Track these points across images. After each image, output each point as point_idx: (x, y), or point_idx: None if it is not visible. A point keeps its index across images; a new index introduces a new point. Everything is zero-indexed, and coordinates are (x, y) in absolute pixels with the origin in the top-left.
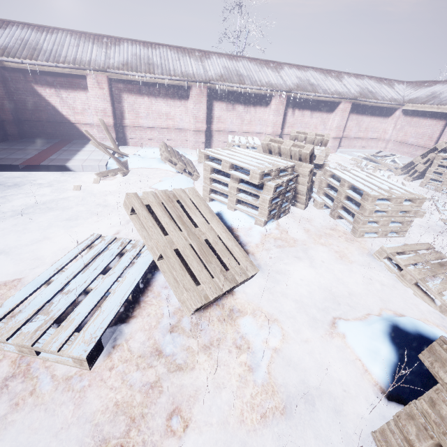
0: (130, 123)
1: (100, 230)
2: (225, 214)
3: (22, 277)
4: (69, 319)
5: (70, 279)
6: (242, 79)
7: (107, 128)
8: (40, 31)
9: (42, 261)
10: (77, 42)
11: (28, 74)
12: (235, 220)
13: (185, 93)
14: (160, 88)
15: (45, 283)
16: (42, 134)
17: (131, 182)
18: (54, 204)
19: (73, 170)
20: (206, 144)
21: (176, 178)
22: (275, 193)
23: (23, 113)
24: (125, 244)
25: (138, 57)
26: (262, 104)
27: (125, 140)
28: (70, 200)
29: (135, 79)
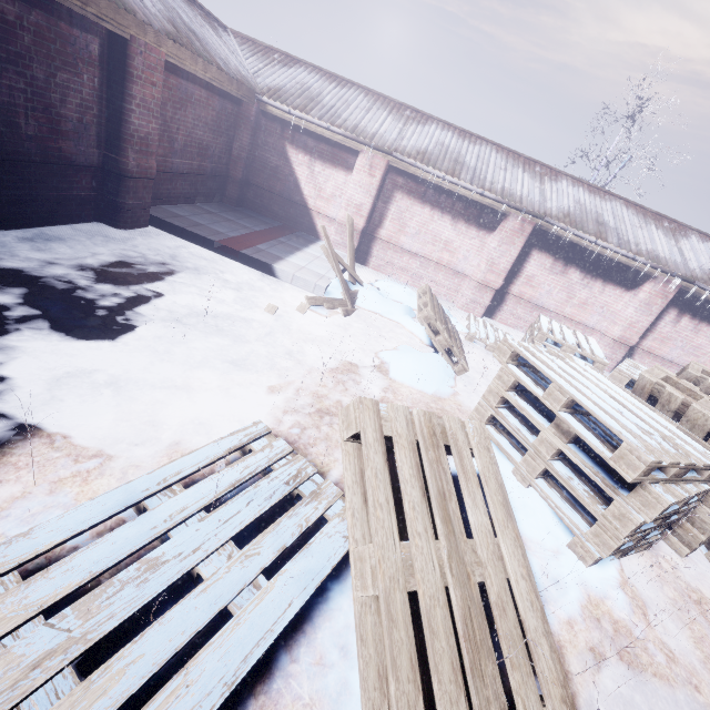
0: (386, 237)
1: (272, 408)
2: (507, 485)
3: (109, 456)
4: (113, 666)
5: (175, 524)
6: (604, 232)
7: (352, 233)
8: (330, 80)
9: (157, 429)
10: (370, 105)
11: (288, 128)
12: (524, 512)
13: (492, 222)
14: (457, 201)
15: (130, 507)
16: (264, 209)
17: (351, 331)
18: (229, 319)
19: (278, 277)
20: (487, 309)
21: (427, 357)
22: (658, 516)
23: (256, 175)
24: (302, 479)
25: (445, 148)
26: (621, 283)
27: (366, 256)
28: (252, 322)
29: (427, 177)
